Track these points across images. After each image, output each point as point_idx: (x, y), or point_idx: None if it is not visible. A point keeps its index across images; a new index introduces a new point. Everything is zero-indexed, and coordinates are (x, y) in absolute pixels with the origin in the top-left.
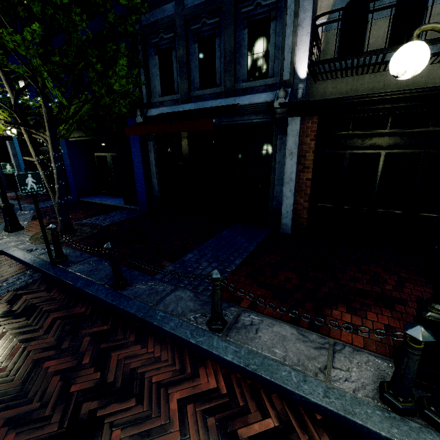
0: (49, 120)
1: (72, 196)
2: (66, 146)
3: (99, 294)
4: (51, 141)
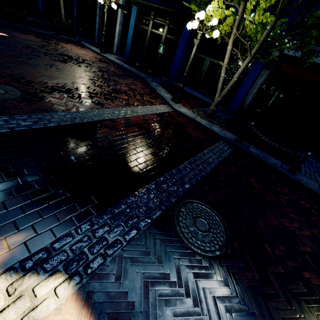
0: (262, 47)
1: (168, 79)
2: (186, 40)
3: (288, 174)
4: (250, 60)
